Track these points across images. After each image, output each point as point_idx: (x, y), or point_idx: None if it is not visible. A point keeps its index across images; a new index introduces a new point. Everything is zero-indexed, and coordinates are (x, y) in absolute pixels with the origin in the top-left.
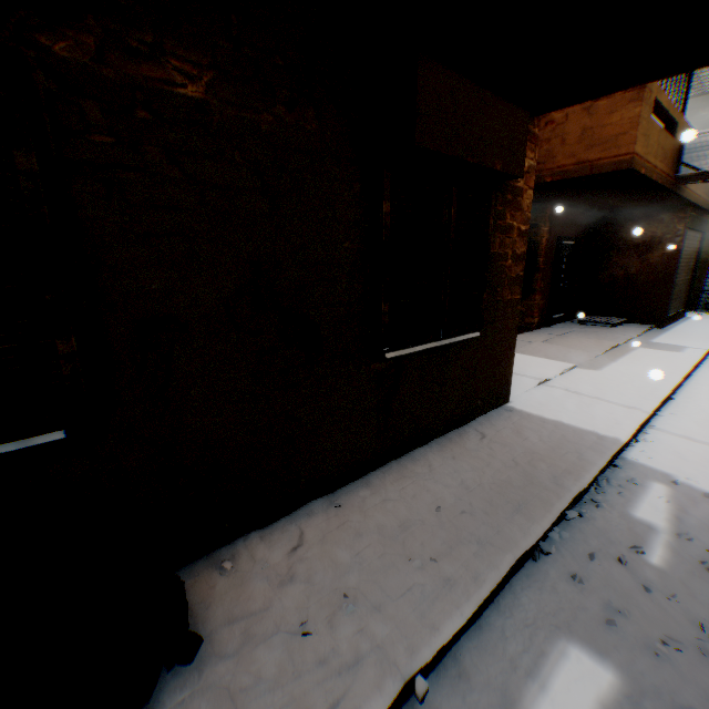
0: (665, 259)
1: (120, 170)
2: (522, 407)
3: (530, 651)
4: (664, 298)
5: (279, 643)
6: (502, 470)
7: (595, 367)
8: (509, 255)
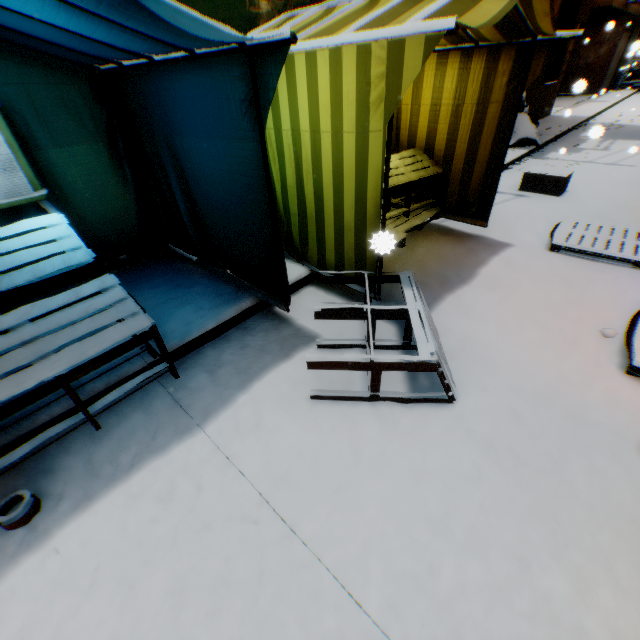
0: (607, 53)
1: None
2: (555, 115)
3: (578, 133)
4: (601, 78)
5: (543, 130)
6: (561, 121)
7: (572, 108)
8: (567, 53)
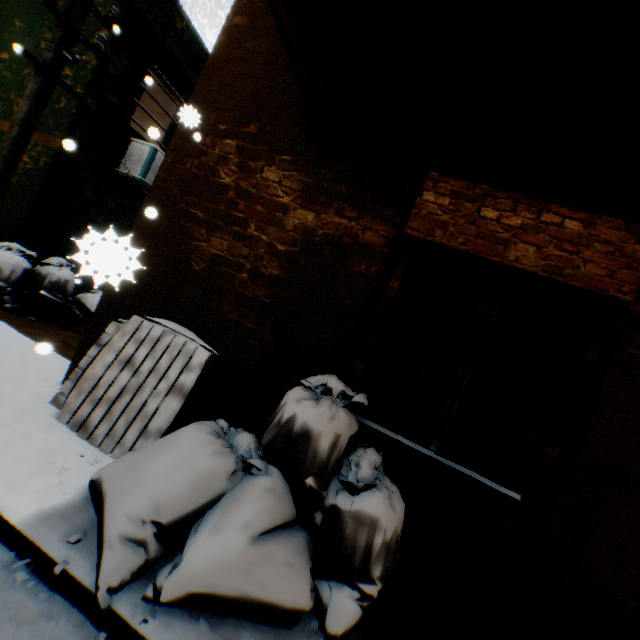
0: None
1: (633, 369)
2: None
3: None
4: None
5: None
6: None
7: None
8: None
